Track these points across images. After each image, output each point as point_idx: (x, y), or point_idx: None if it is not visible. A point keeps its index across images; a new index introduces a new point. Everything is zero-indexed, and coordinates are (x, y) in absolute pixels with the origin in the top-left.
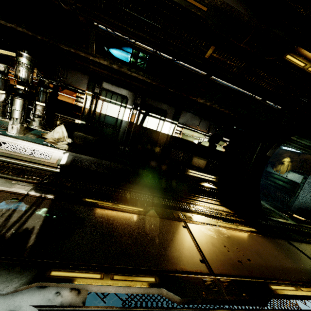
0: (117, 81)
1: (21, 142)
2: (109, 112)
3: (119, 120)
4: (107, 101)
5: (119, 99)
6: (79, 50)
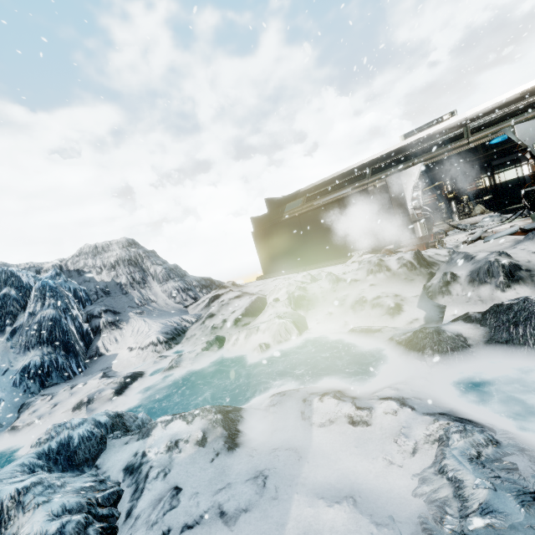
0: (504, 155)
1: (466, 220)
2: (507, 178)
3: (520, 178)
4: (501, 172)
5: (511, 164)
6: (472, 158)
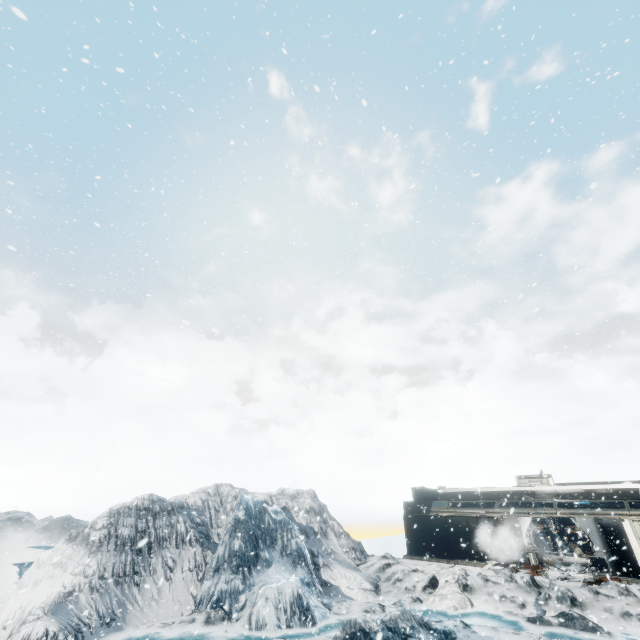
0: None
1: (568, 557)
2: None
3: None
4: None
5: None
6: (567, 508)
